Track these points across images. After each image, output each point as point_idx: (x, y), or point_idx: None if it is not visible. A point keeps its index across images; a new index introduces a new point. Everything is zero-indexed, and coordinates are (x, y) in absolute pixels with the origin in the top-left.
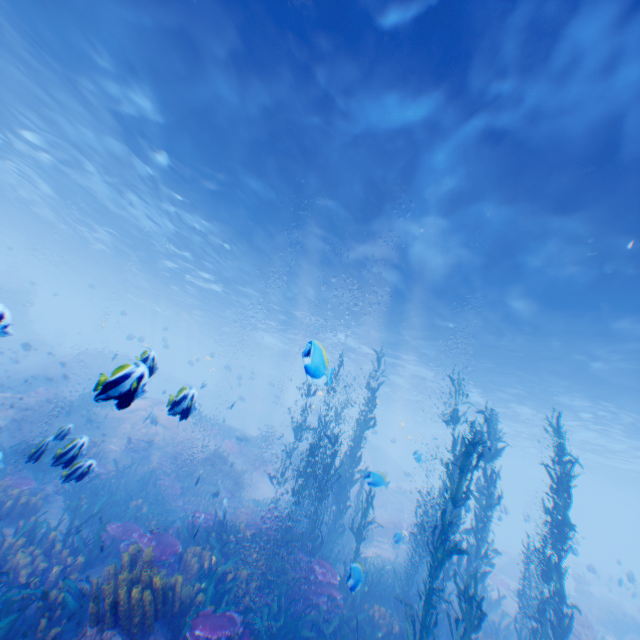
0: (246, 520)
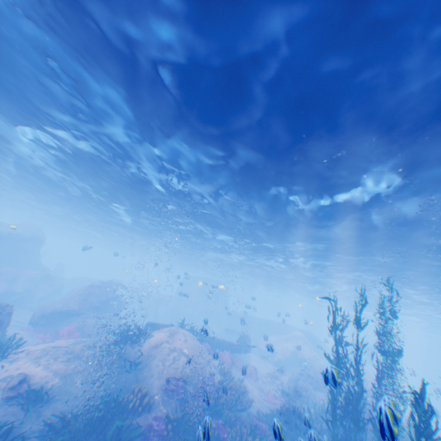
0: None
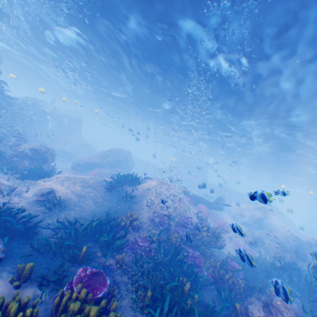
0: (289, 316)
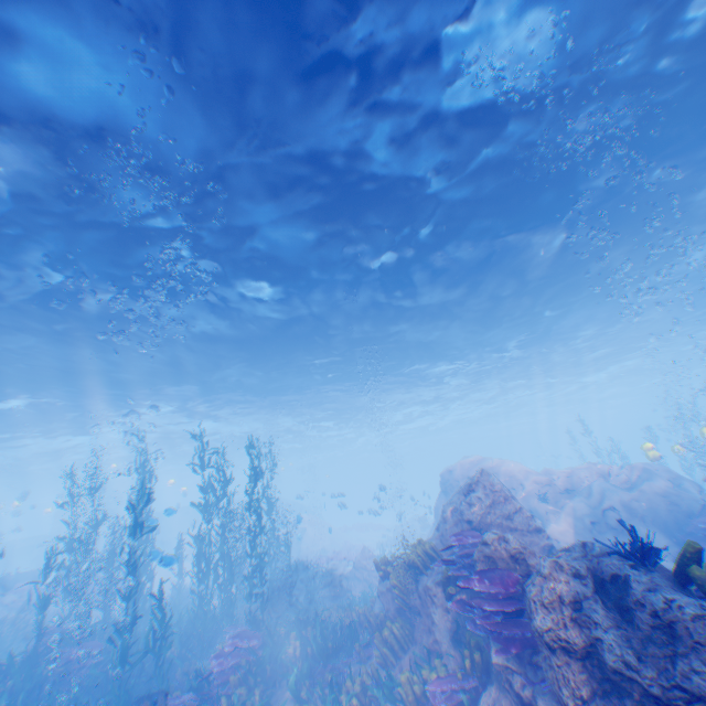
0: None
